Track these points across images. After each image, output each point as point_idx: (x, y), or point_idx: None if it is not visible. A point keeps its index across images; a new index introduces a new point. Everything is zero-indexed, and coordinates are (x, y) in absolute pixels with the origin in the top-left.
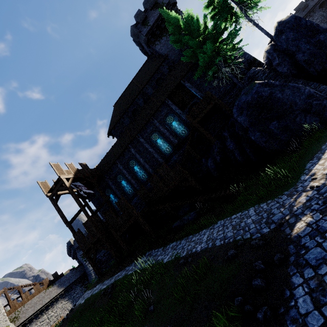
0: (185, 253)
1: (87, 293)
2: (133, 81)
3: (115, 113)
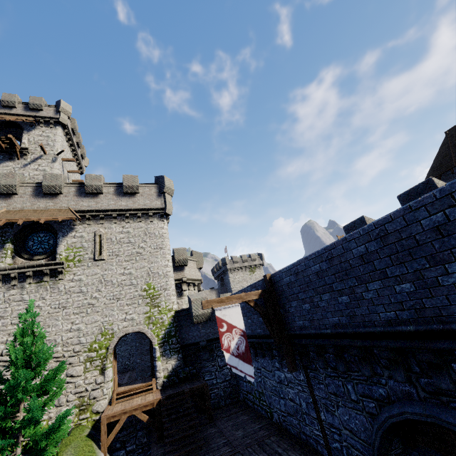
0: None
1: None
2: None
3: (446, 149)
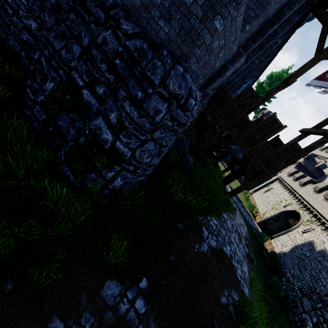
0: None
1: (239, 219)
2: None
3: None
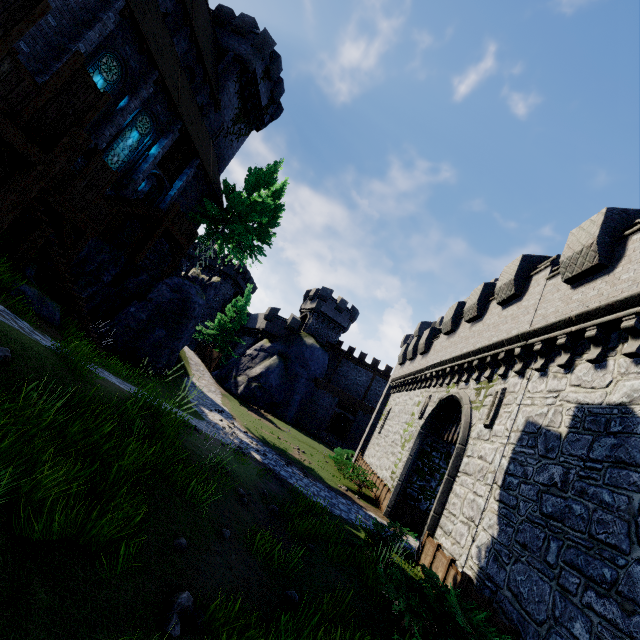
0: None
1: None
2: None
3: None
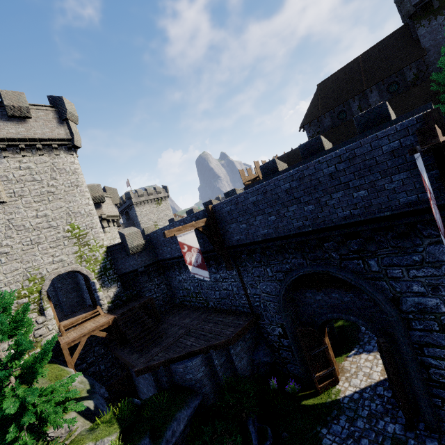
0: None
1: None
2: (358, 60)
3: (316, 100)
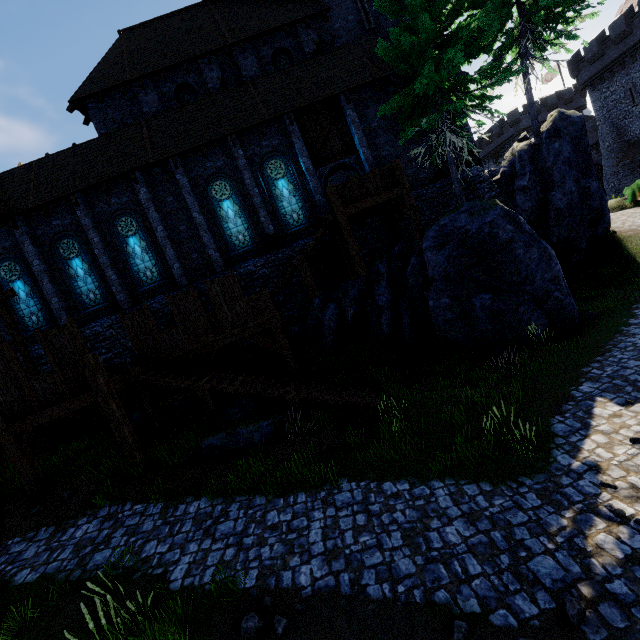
0: (256, 579)
1: None
2: (208, 5)
3: (119, 54)
